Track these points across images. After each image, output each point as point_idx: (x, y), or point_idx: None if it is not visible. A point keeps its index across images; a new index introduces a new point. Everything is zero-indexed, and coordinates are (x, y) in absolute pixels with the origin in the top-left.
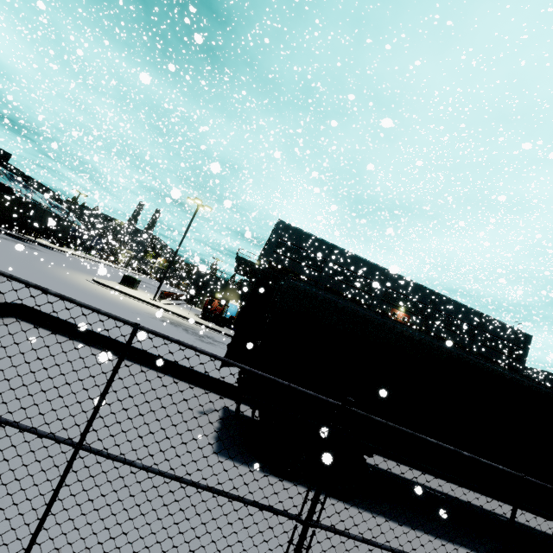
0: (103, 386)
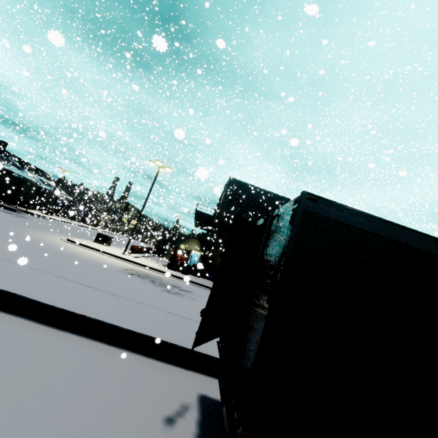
0: (1, 403)
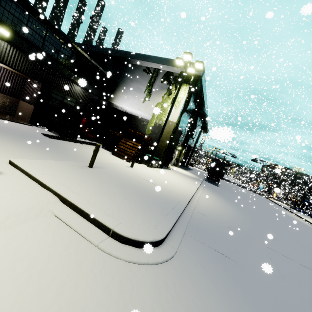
0: None
